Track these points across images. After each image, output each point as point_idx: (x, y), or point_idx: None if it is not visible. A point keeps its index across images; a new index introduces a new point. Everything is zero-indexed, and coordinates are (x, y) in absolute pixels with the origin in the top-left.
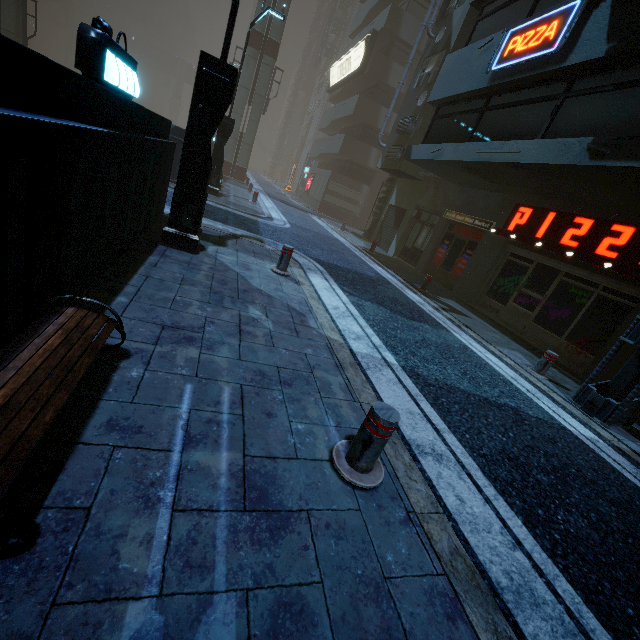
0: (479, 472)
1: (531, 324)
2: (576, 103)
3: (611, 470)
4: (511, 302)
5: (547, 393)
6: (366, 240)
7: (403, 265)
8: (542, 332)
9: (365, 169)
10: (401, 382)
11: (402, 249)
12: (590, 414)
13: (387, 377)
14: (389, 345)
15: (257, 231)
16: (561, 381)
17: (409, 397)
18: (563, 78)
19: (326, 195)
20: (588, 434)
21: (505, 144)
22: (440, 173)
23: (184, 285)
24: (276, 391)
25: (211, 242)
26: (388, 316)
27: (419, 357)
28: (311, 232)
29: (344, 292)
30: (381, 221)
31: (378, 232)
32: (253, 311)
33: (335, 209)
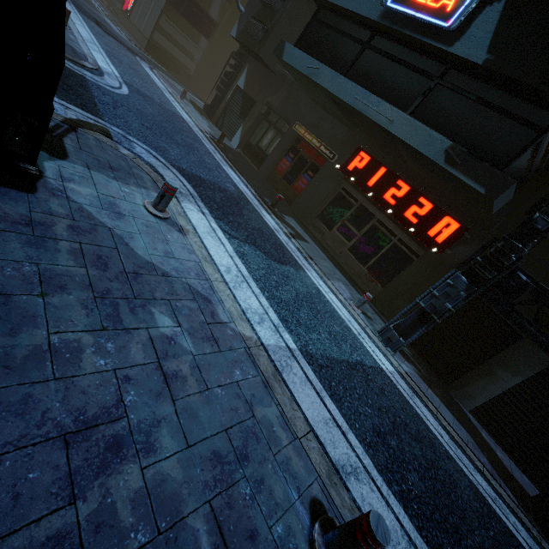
0: (375, 470)
1: (346, 251)
2: (444, 94)
3: (406, 402)
4: (335, 230)
5: (365, 329)
6: (207, 118)
7: (247, 164)
8: (352, 260)
9: (206, 16)
10: (308, 377)
11: (246, 143)
12: (386, 345)
13: (298, 376)
14: (283, 319)
15: (95, 107)
16: (366, 310)
17: (318, 398)
18: (442, 60)
19: (156, 32)
20: (390, 368)
21: (382, 104)
22: (303, 85)
23: (50, 295)
24: (241, 482)
25: (42, 149)
26: (266, 265)
27: (304, 326)
28: (154, 104)
29: (224, 234)
30: (226, 102)
31: (221, 113)
32: (162, 320)
33: (166, 56)
